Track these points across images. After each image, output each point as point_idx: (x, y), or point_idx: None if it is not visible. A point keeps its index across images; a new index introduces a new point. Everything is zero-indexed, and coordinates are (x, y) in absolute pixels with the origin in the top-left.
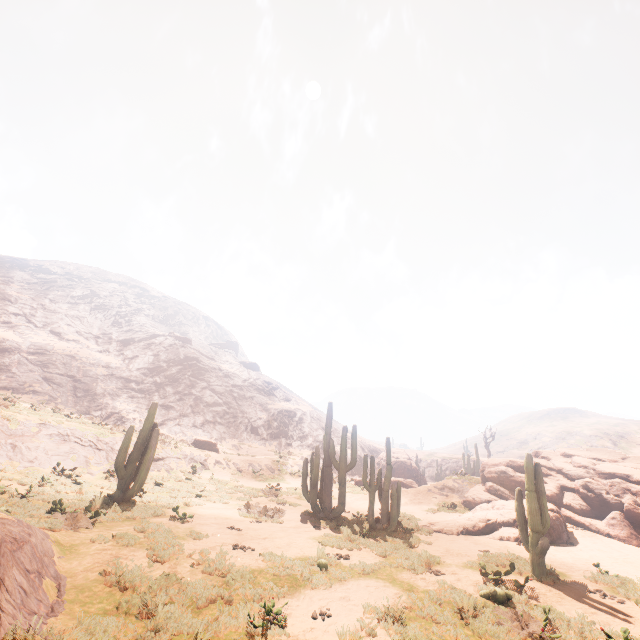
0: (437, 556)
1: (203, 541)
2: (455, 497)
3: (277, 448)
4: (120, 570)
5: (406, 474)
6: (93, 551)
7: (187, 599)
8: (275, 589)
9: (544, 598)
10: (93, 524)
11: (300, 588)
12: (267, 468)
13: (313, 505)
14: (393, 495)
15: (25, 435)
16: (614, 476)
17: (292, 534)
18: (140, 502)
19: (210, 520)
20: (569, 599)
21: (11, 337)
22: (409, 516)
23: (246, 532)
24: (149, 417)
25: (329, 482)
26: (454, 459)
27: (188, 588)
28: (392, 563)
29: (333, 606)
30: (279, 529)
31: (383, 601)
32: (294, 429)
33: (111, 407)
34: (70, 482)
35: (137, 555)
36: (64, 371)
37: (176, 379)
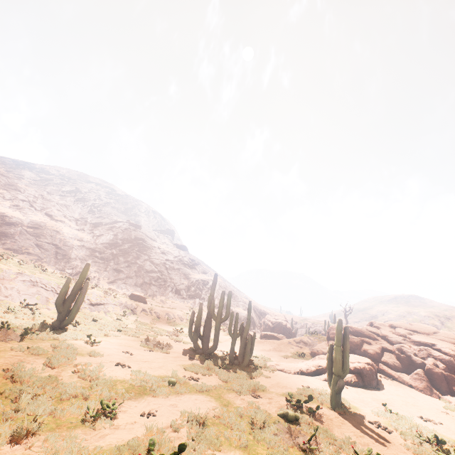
0: (265, 386)
1: (96, 358)
2: (306, 349)
3: (192, 305)
4: (19, 369)
5: (282, 331)
6: (8, 356)
7: (57, 393)
8: (125, 394)
9: (329, 422)
10: (25, 340)
11: (144, 395)
12: (178, 317)
13: (194, 344)
14: (248, 341)
15: (5, 279)
16: (423, 344)
17: (168, 361)
18: (73, 330)
19: (115, 346)
20: (349, 425)
21: (17, 215)
22: (266, 358)
23: (135, 356)
24: (83, 273)
25: (208, 329)
26: (321, 324)
27: (61, 386)
28: (228, 387)
29: (161, 409)
30: (162, 357)
31: (201, 410)
32: (206, 293)
33: (79, 267)
34: (30, 313)
35: (37, 361)
36: (50, 241)
37: (127, 252)
